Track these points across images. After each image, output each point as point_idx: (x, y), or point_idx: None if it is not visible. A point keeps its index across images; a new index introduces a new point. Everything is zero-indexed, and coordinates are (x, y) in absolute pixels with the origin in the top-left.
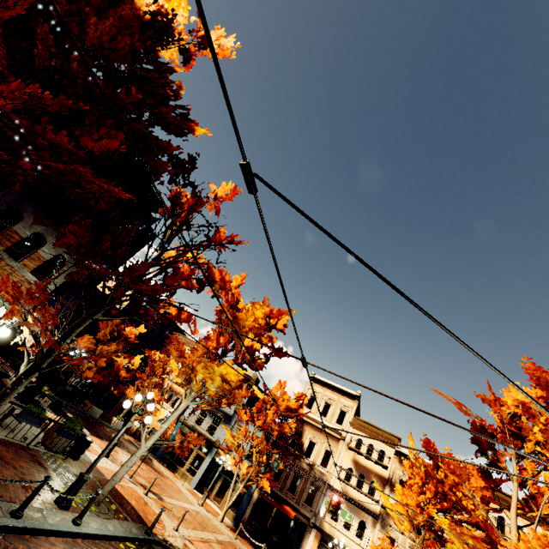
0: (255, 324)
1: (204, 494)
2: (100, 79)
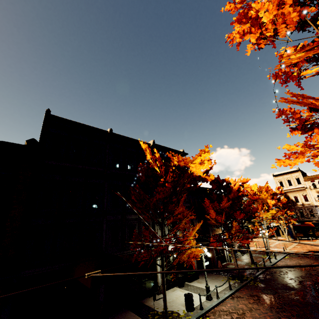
0: (265, 196)
1: (276, 237)
2: (235, 200)
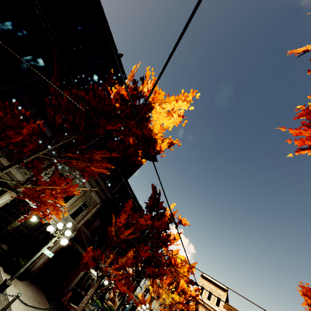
0: (183, 273)
1: None
2: (156, 233)
